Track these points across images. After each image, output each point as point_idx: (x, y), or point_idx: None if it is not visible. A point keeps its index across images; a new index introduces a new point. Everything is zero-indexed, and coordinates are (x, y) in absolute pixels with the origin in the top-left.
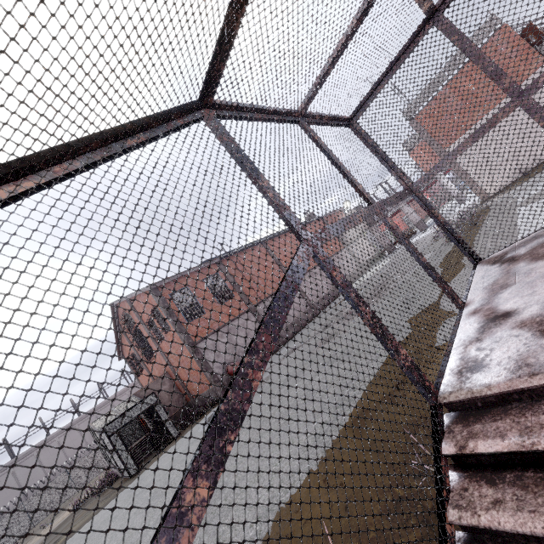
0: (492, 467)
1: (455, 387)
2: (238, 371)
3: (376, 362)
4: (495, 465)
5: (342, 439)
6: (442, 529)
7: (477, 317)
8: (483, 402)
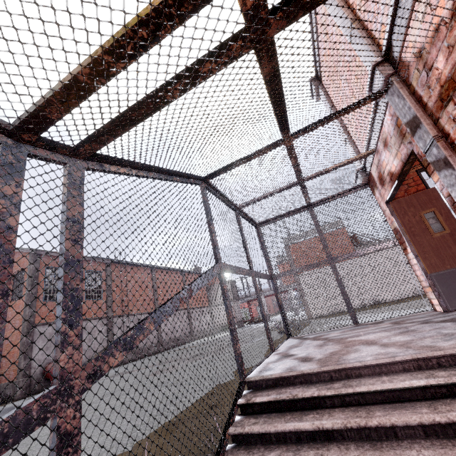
0: (259, 413)
1: (256, 375)
2: (177, 294)
3: (201, 391)
4: (260, 412)
5: (153, 435)
6: (224, 436)
7: (278, 355)
8: (266, 384)
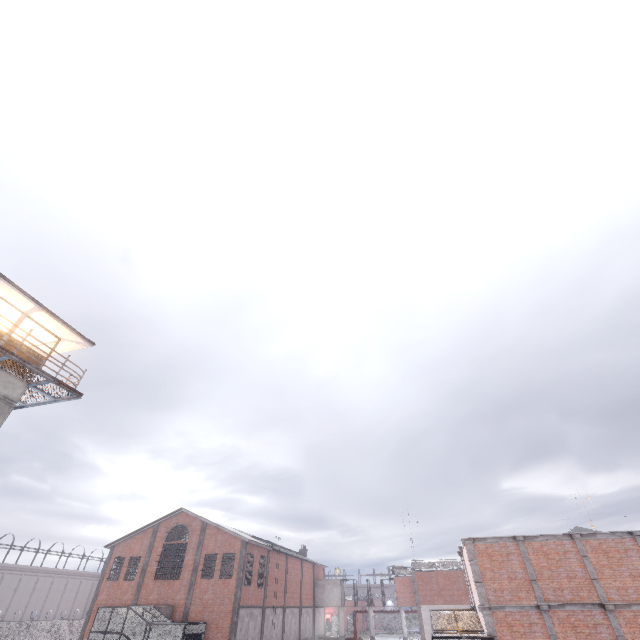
0: None
1: None
2: None
3: None
4: None
5: None
6: None
7: None
8: None
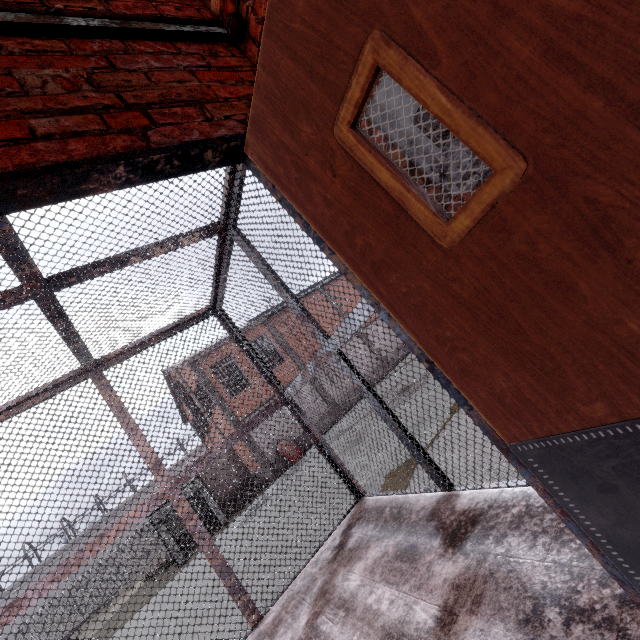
0: None
1: None
2: None
3: None
4: None
5: None
6: None
7: None
8: None
